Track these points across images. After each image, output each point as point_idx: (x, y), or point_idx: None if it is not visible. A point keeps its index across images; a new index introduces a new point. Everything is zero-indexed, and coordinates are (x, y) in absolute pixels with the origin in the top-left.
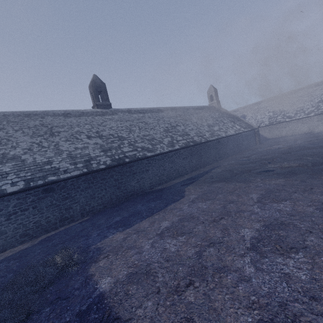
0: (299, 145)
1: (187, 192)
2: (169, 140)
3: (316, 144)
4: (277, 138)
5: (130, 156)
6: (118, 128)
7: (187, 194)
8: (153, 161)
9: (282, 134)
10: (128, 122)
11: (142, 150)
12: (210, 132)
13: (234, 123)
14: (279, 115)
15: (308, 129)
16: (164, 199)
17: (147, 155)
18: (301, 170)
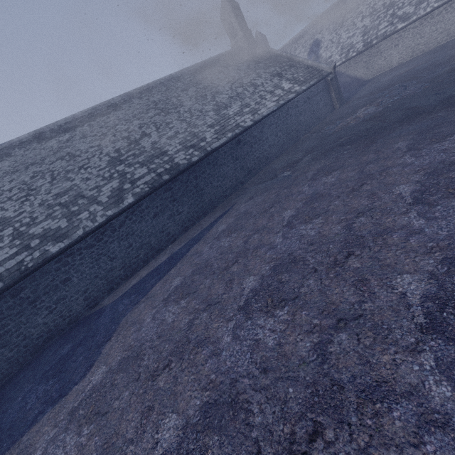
0: (406, 100)
1: (110, 344)
2: (114, 186)
3: (443, 94)
4: (380, 77)
5: (9, 271)
6: (1, 198)
7: (104, 354)
8: (74, 257)
9: (392, 63)
10: (31, 170)
11: (40, 242)
12: (217, 126)
13: (281, 77)
14: (384, 20)
15: (446, 35)
16: (64, 371)
17: (49, 254)
18: (352, 254)
